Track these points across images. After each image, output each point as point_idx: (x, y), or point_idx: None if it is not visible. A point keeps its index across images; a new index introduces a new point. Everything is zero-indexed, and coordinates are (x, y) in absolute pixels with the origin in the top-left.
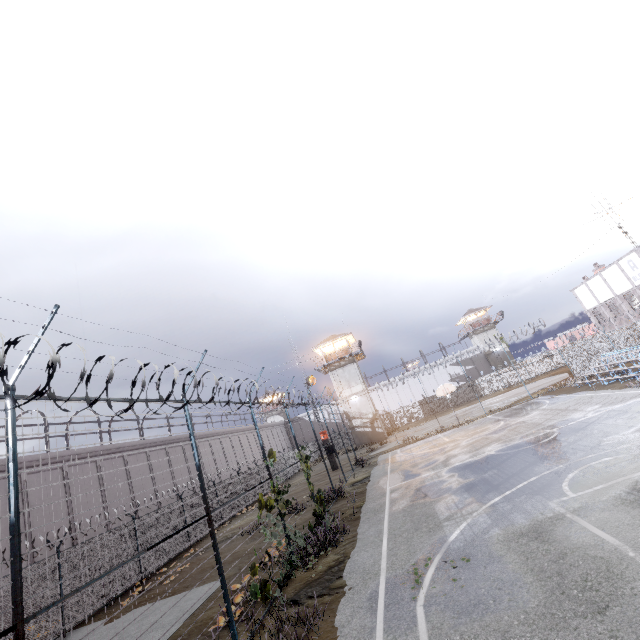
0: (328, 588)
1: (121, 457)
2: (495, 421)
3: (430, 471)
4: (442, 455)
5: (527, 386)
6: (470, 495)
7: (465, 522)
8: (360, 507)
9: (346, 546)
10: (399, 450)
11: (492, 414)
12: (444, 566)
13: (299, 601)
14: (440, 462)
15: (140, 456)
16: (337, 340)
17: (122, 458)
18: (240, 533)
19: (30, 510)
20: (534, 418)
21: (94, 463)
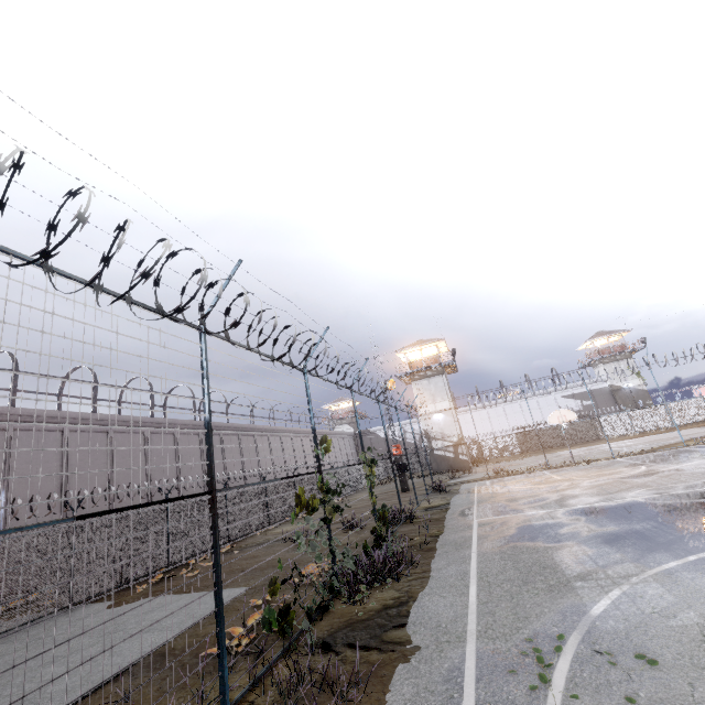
0: (379, 639)
1: (171, 434)
2: (631, 465)
3: (538, 509)
4: (554, 493)
5: (670, 433)
6: (615, 550)
7: (618, 589)
8: (435, 536)
9: (412, 582)
10: (488, 481)
11: (623, 457)
12: (592, 658)
13: (333, 647)
14: (552, 501)
15: (192, 437)
16: (426, 346)
17: (172, 435)
18: (284, 539)
19: (69, 469)
20: (700, 467)
21: (142, 434)
